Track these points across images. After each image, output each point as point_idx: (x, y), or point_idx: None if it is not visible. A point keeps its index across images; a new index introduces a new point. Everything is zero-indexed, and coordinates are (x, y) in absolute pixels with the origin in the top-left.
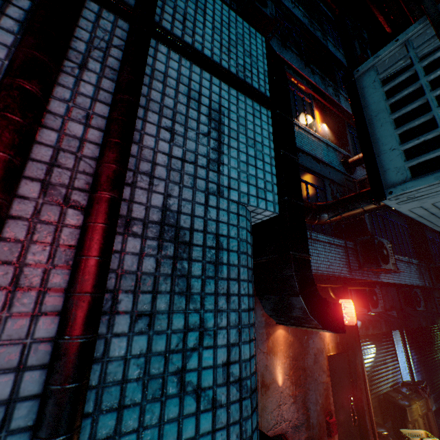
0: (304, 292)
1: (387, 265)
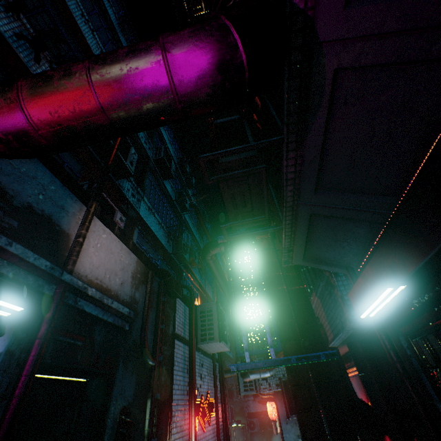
0: None
1: None
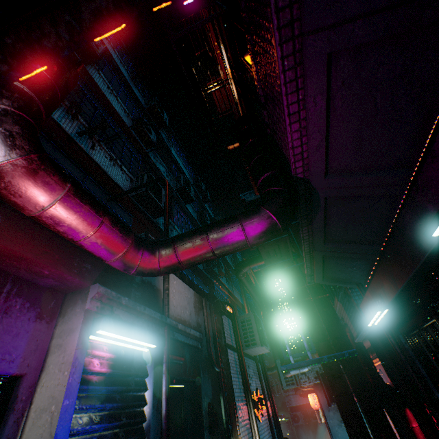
0: None
1: None
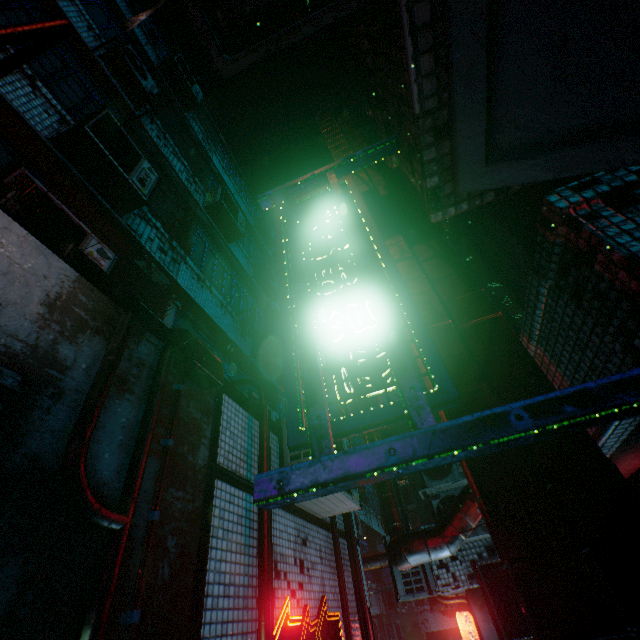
0: None
1: None
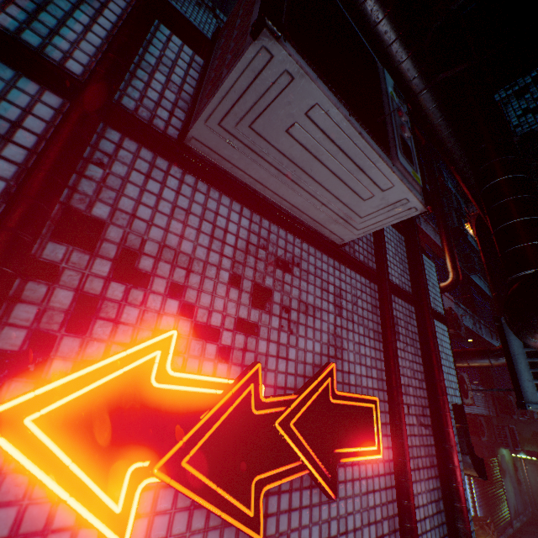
0: (470, 452)
1: (467, 400)
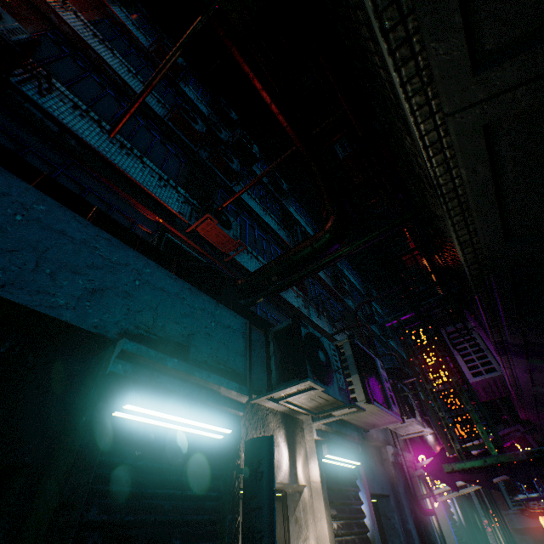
0: None
1: None
